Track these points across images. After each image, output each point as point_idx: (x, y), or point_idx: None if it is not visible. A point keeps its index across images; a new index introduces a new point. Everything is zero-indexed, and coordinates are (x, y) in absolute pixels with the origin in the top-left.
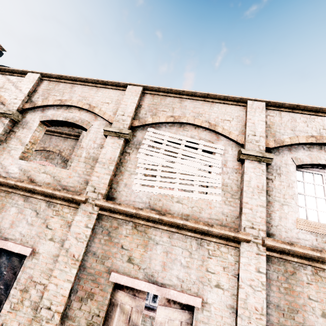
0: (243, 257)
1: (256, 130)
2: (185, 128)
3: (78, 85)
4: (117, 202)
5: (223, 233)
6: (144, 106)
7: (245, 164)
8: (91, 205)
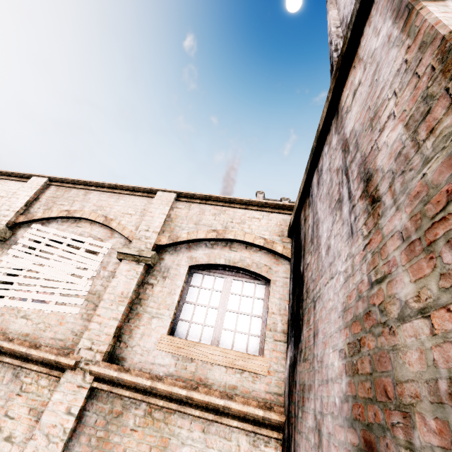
0: (59, 391)
1: (152, 225)
2: (79, 224)
3: None
4: None
5: (42, 356)
6: (42, 199)
7: (120, 265)
8: None
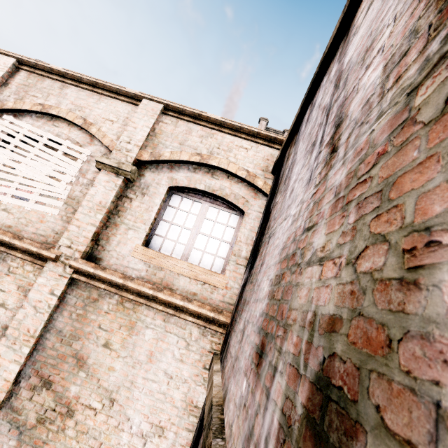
0: (42, 277)
1: (134, 137)
2: (55, 123)
3: None
4: None
5: (25, 247)
6: (11, 86)
7: (99, 175)
8: None
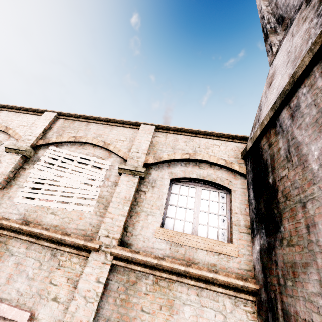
0: (88, 266)
1: (140, 148)
2: (84, 147)
3: (4, 111)
4: None
5: (73, 241)
6: (54, 128)
7: (121, 177)
8: None
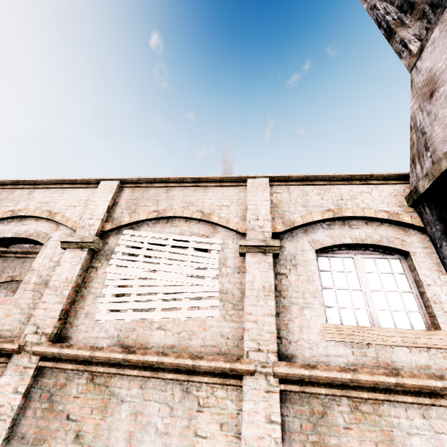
0: (247, 401)
1: (259, 213)
2: (173, 223)
3: (39, 189)
4: (67, 344)
5: (214, 366)
6: (121, 203)
7: (247, 259)
8: (29, 354)
